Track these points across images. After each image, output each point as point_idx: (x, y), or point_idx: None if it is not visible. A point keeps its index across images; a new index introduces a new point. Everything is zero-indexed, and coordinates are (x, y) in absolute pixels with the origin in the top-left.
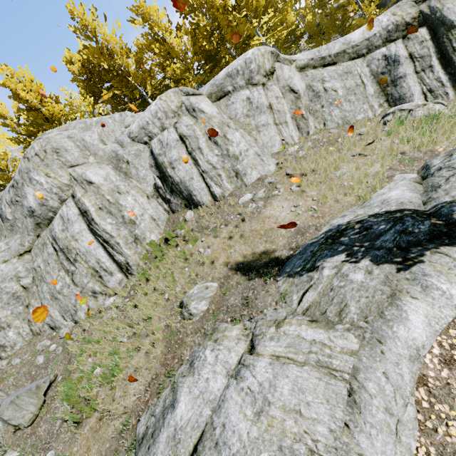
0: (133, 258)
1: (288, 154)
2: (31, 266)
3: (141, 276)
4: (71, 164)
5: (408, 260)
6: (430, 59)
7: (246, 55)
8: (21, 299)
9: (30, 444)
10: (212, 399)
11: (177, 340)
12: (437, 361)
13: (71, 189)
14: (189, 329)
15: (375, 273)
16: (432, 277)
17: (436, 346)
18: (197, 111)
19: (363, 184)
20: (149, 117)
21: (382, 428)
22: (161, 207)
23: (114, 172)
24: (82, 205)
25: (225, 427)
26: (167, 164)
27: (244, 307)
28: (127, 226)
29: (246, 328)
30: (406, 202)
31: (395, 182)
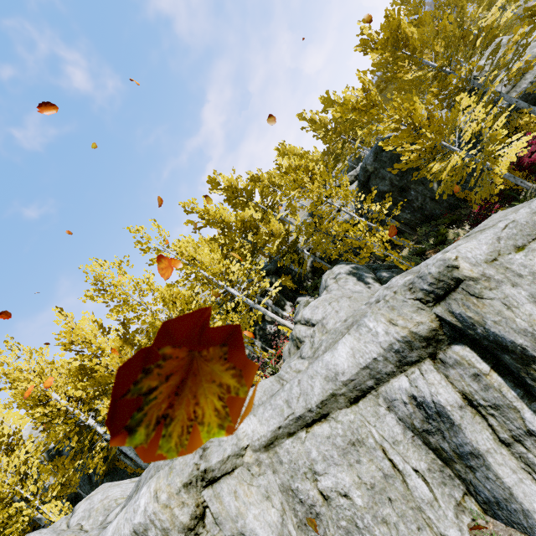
0: None
1: None
2: None
3: None
4: None
5: None
6: (519, 415)
7: (136, 513)
8: None
9: None
10: None
11: None
12: None
13: None
14: None
15: None
16: None
17: None
18: None
19: None
20: None
21: None
22: None
23: None
24: None
25: None
26: None
27: None
28: None
29: None
30: None
31: None
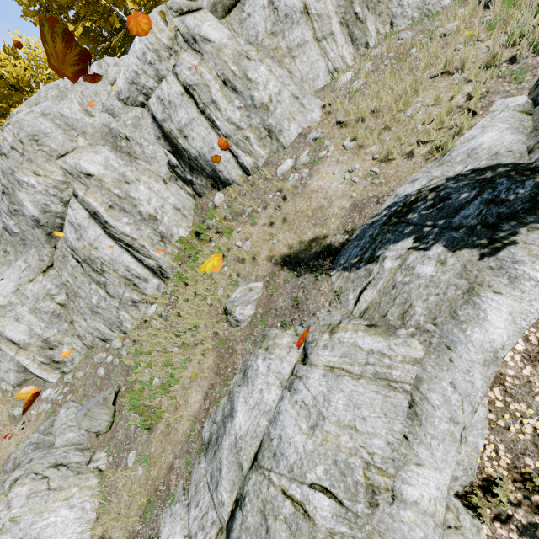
0: (165, 261)
1: (338, 88)
2: (60, 282)
3: (178, 281)
4: (58, 153)
5: (495, 242)
6: None
7: None
8: (62, 317)
9: (114, 446)
10: (268, 410)
11: (227, 348)
12: (520, 358)
13: (70, 187)
14: (238, 336)
15: (450, 264)
16: (525, 264)
17: (521, 341)
18: (200, 41)
19: (444, 125)
20: (137, 63)
21: (444, 438)
22: (183, 192)
23: (114, 154)
24: (88, 206)
25: (282, 439)
26: (176, 132)
27: (294, 310)
28: (148, 223)
29: (297, 335)
30: (503, 153)
31: (491, 116)
